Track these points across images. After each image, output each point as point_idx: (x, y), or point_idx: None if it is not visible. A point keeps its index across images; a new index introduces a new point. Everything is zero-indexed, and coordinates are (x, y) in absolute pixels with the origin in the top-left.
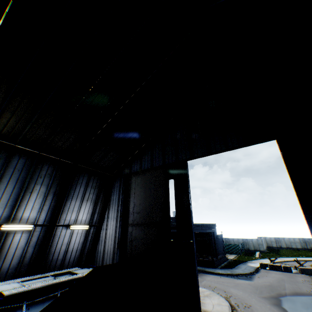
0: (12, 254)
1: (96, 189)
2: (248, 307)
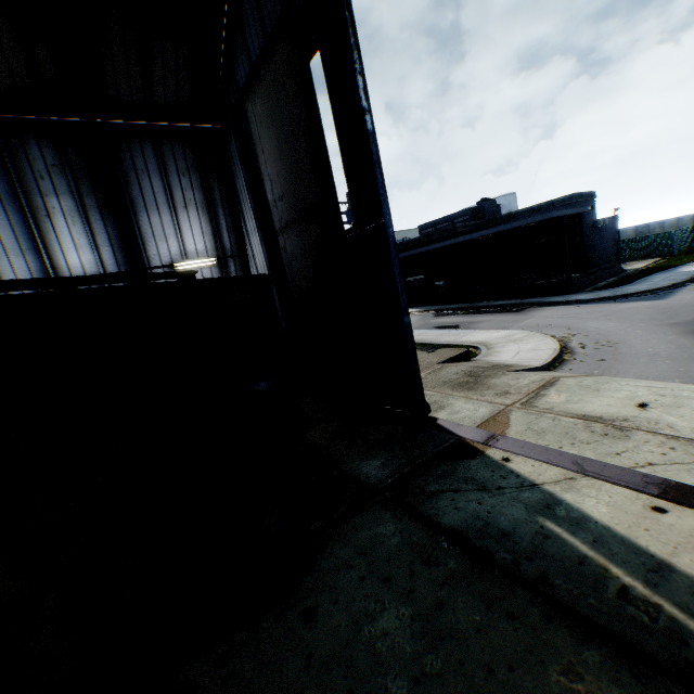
0: None
1: (194, 177)
2: (609, 346)
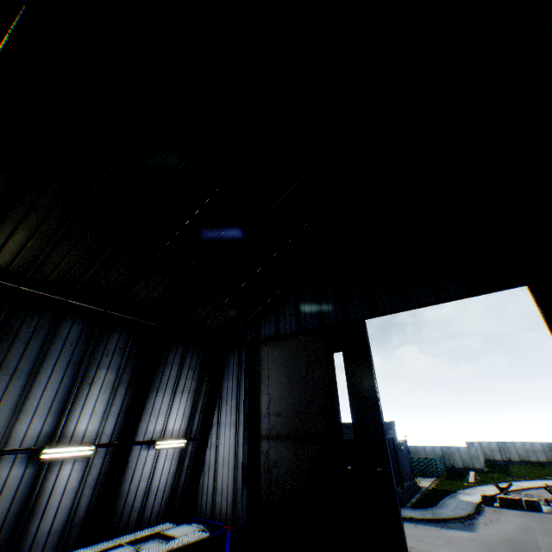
0: (56, 504)
1: (196, 371)
2: None
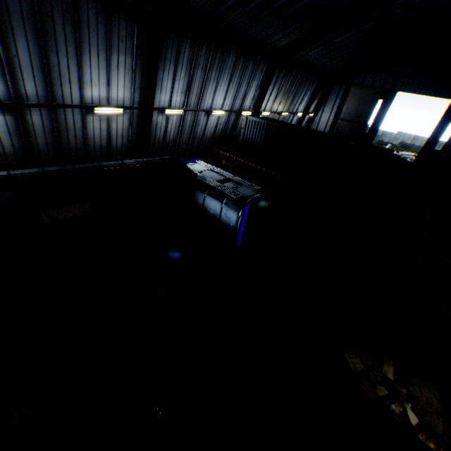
0: None
1: (323, 91)
2: None
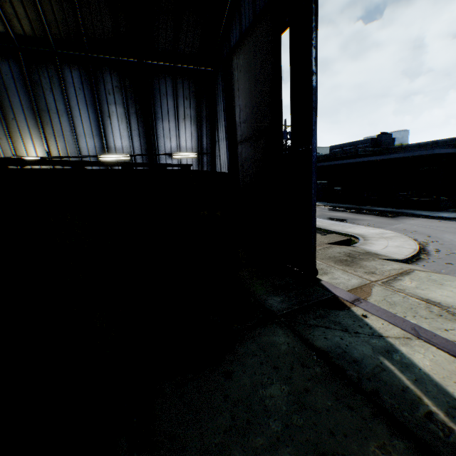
0: None
1: (192, 101)
2: None
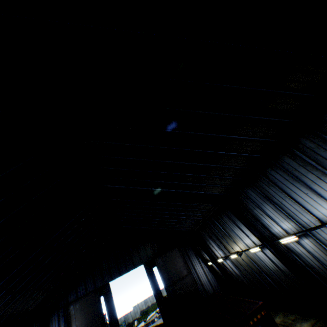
0: None
1: None
2: None
